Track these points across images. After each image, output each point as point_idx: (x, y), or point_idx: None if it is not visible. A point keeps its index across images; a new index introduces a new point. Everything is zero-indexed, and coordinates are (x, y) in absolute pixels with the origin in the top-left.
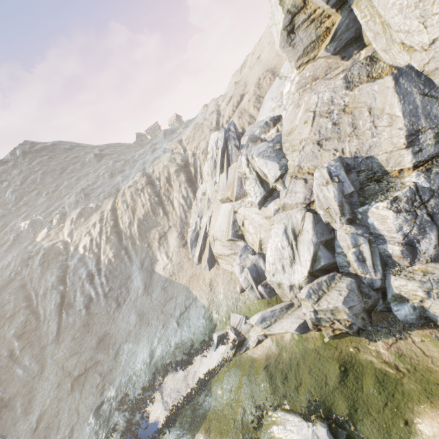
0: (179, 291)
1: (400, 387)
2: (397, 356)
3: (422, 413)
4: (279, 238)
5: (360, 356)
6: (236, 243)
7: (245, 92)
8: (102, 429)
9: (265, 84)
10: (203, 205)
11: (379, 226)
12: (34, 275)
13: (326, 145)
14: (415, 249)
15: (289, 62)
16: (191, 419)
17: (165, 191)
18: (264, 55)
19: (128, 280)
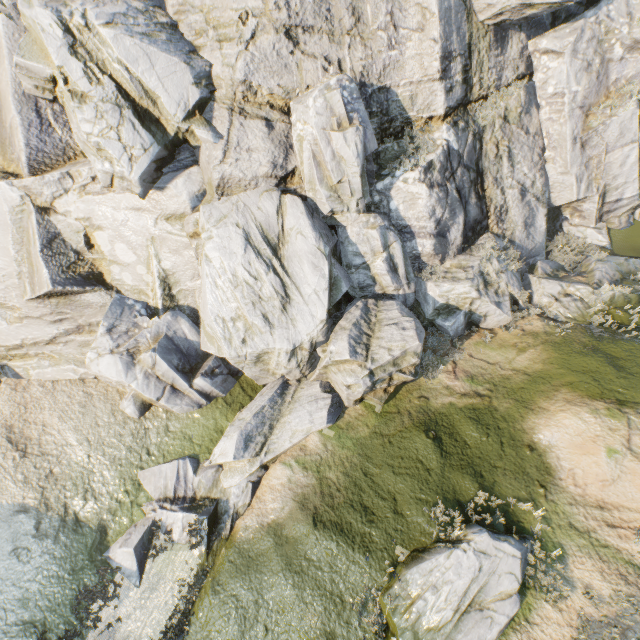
0: None
1: (497, 413)
2: (471, 380)
3: (536, 427)
4: (238, 258)
5: (434, 404)
6: (80, 301)
7: None
8: None
9: None
10: None
11: (407, 211)
12: None
13: (306, 42)
14: (445, 240)
15: None
16: None
17: None
18: None
19: None
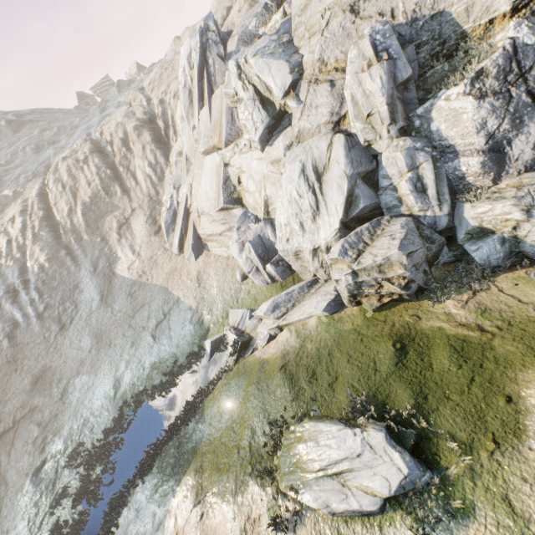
0: (153, 294)
1: (491, 352)
2: (479, 313)
3: (534, 381)
4: (294, 183)
5: (422, 325)
6: (232, 213)
7: (234, 3)
8: (45, 497)
9: None
10: (180, 170)
11: (449, 130)
12: None
13: (365, 8)
14: (503, 156)
15: None
16: (174, 459)
17: (122, 158)
18: None
19: (75, 291)
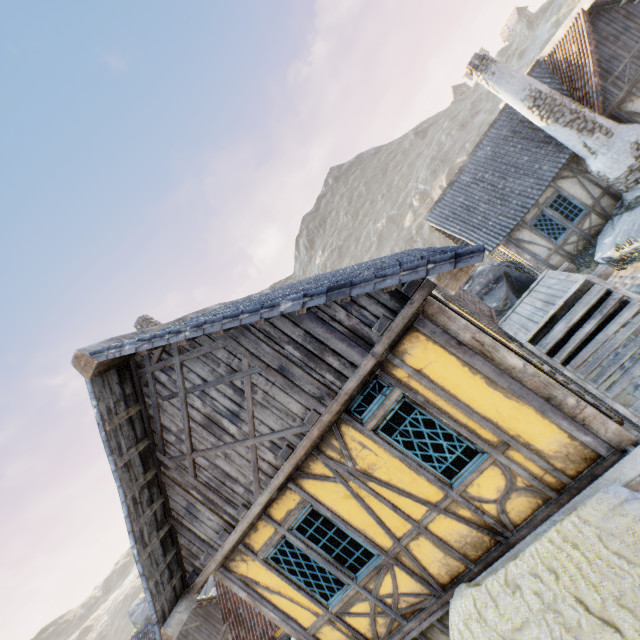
0: None
1: None
2: None
3: None
4: None
5: None
6: None
7: None
8: None
9: None
10: None
11: None
12: (432, 241)
13: None
14: None
15: None
16: None
17: None
18: None
19: None
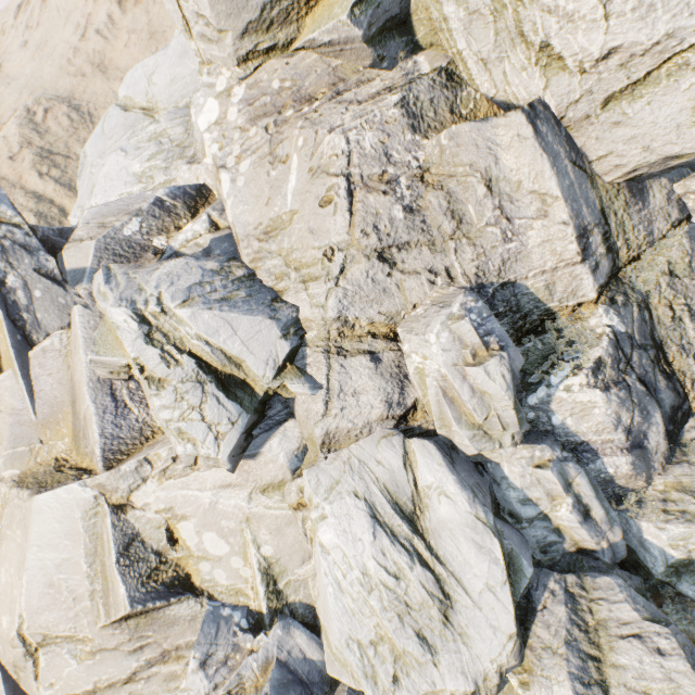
0: None
1: None
2: None
3: None
4: (366, 548)
5: None
6: (163, 617)
7: None
8: None
9: (56, 126)
10: None
11: (579, 425)
12: None
13: (404, 259)
14: (644, 450)
15: (203, 37)
16: None
17: None
18: (18, 67)
19: None
